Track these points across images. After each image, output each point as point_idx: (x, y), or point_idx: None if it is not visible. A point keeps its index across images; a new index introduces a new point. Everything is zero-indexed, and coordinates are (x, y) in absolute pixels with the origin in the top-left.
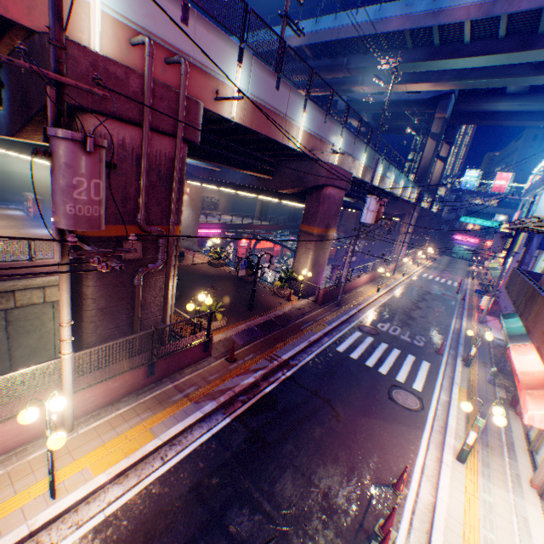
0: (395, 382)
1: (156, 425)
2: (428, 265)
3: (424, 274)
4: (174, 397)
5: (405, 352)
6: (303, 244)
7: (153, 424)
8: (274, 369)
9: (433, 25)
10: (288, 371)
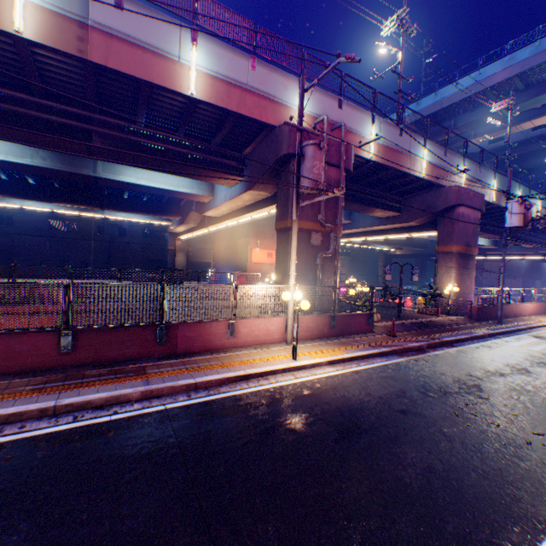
0: None
1: (345, 350)
2: None
3: None
4: (352, 343)
5: None
6: (442, 264)
7: (343, 349)
8: (437, 345)
9: (543, 62)
10: (452, 347)
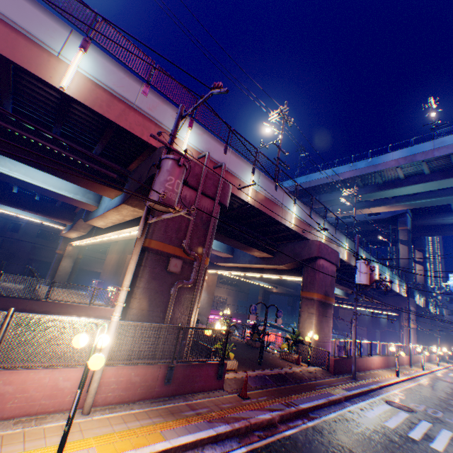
0: None
1: (167, 429)
2: (451, 367)
3: (449, 372)
4: (186, 412)
5: None
6: (305, 309)
7: (163, 428)
8: (292, 415)
9: (374, 172)
10: (309, 421)
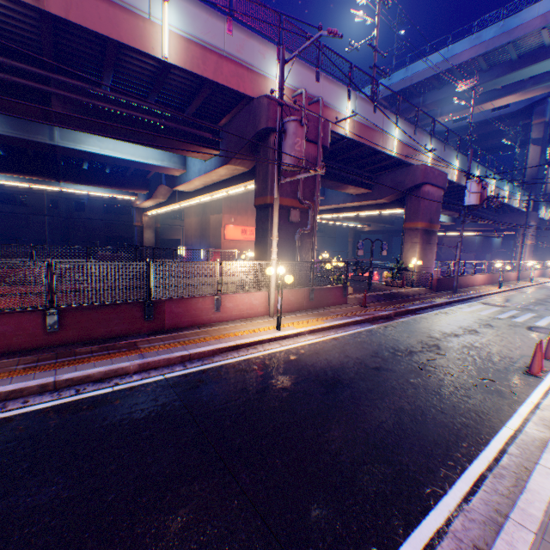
0: (533, 325)
1: (324, 320)
2: None
3: None
4: (329, 314)
5: (542, 315)
6: (408, 240)
7: (321, 319)
8: (403, 313)
9: (506, 44)
10: (416, 315)
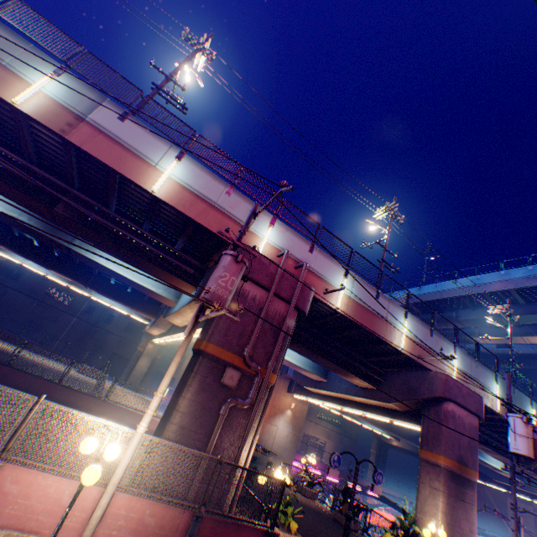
0: None
1: None
2: None
3: None
4: None
5: None
6: (426, 479)
7: None
8: None
9: None
10: None
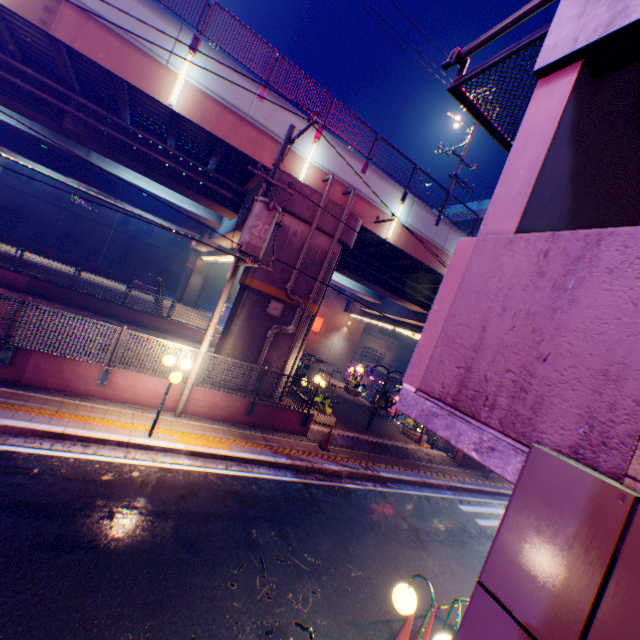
0: None
1: (234, 445)
2: None
3: None
4: (258, 440)
5: None
6: None
7: (232, 443)
8: (366, 477)
9: None
10: (381, 486)
